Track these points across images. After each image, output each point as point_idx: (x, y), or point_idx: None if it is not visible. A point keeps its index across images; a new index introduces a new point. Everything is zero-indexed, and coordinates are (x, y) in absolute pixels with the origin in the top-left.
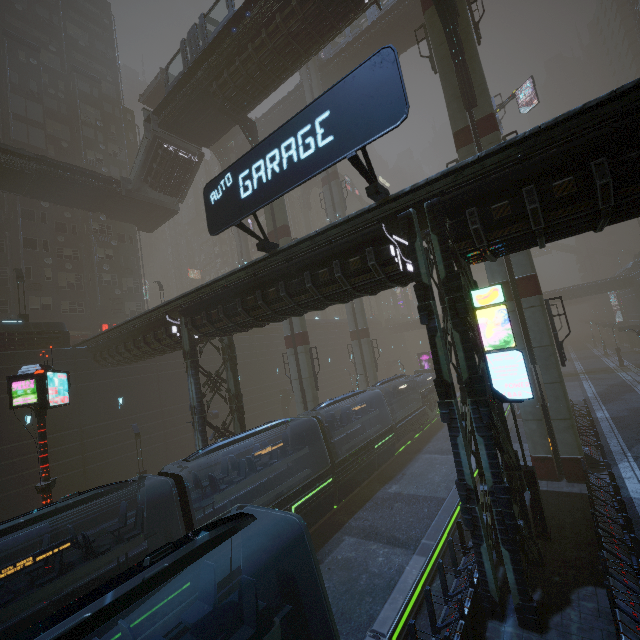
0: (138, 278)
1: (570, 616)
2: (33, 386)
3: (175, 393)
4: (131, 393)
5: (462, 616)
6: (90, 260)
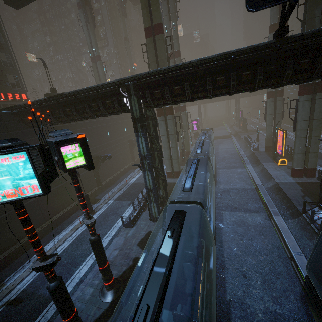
0: (9, 54)
1: None
2: (78, 150)
3: None
4: None
5: None
6: None
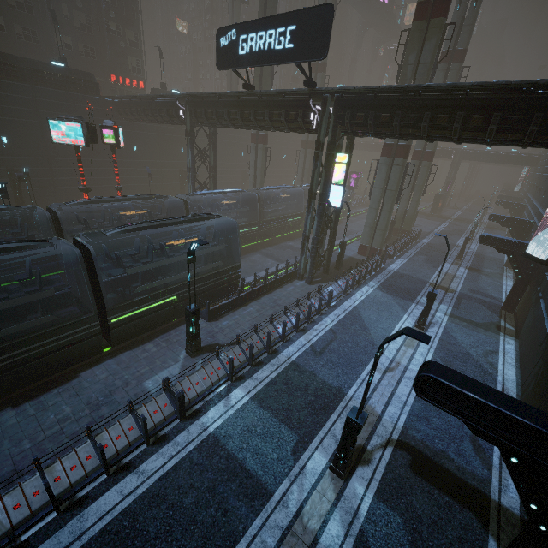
0: (138, 32)
1: (324, 285)
2: (113, 134)
3: (169, 152)
4: (141, 144)
5: (286, 273)
6: (97, 2)
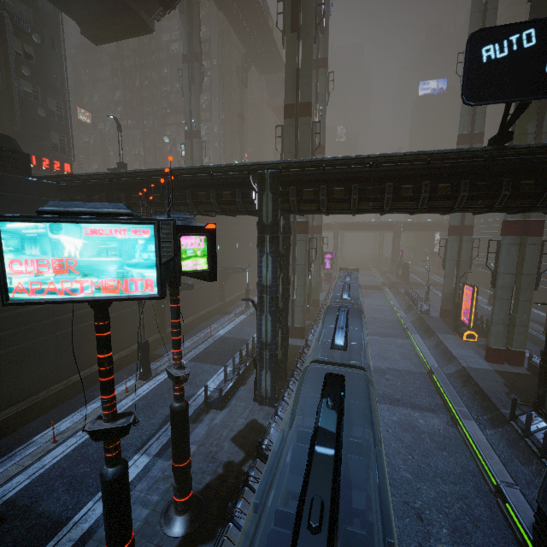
0: (62, 102)
1: None
2: (203, 246)
3: None
4: None
5: None
6: (1, 51)
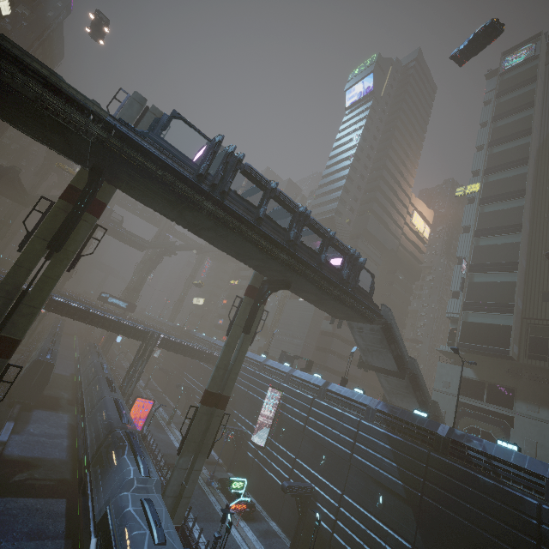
0: None
1: None
2: None
3: None
4: None
5: None
6: None
